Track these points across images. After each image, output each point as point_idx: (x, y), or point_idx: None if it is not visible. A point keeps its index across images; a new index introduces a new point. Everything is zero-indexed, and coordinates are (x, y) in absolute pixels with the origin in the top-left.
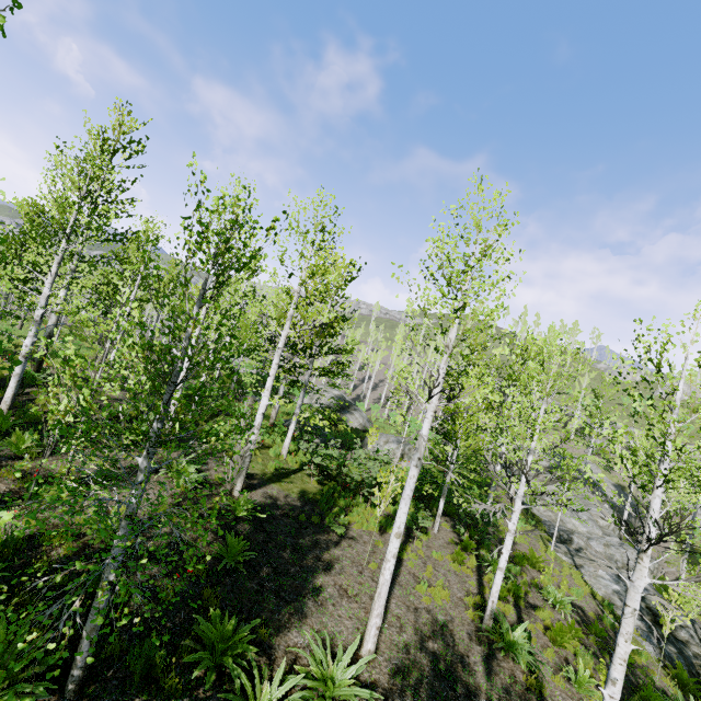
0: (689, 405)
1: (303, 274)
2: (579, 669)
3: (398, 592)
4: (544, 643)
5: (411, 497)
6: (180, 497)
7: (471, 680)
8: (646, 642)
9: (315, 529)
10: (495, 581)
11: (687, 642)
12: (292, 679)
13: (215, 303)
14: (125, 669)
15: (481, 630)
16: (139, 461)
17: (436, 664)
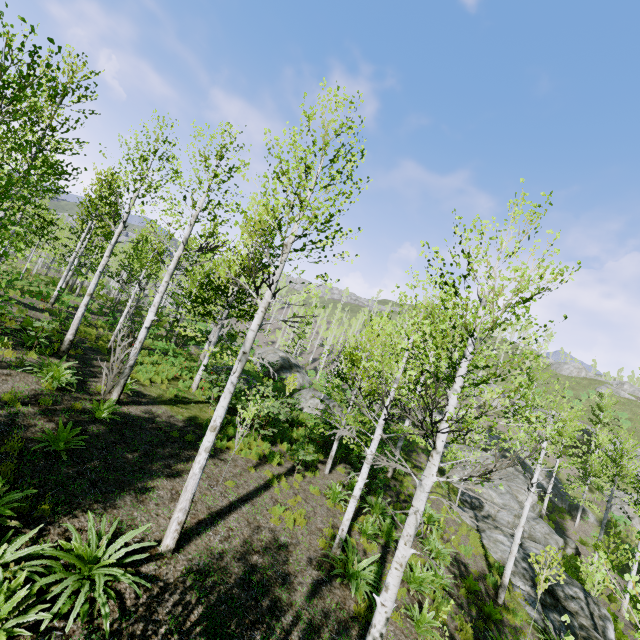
0: (629, 403)
1: (202, 200)
2: (423, 609)
3: (246, 509)
4: (401, 583)
5: (231, 392)
6: (41, 393)
7: (285, 597)
8: (530, 607)
9: (184, 445)
10: (348, 508)
11: (576, 613)
12: (36, 546)
13: None
14: None
15: (328, 558)
16: None
17: (250, 575)
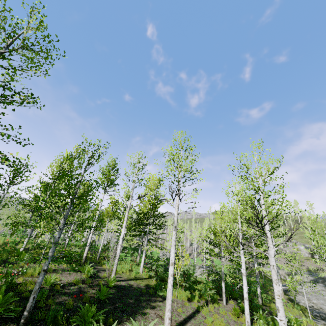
0: None
1: (135, 179)
2: None
3: (193, 321)
4: None
5: (175, 245)
6: (84, 279)
7: None
8: None
9: (150, 295)
10: (245, 307)
11: None
12: None
13: (83, 160)
14: (45, 324)
15: None
16: (61, 222)
17: None
